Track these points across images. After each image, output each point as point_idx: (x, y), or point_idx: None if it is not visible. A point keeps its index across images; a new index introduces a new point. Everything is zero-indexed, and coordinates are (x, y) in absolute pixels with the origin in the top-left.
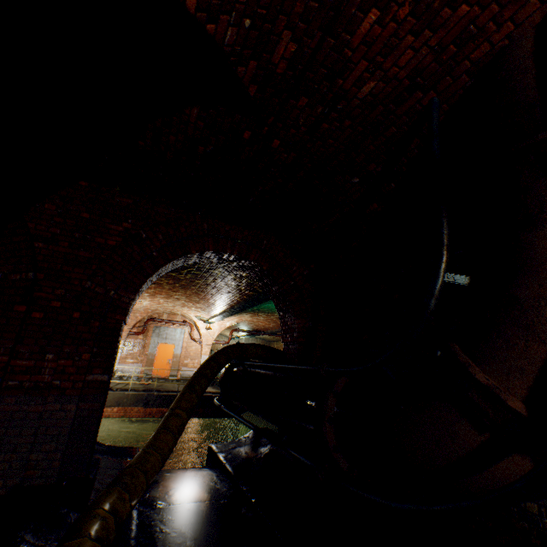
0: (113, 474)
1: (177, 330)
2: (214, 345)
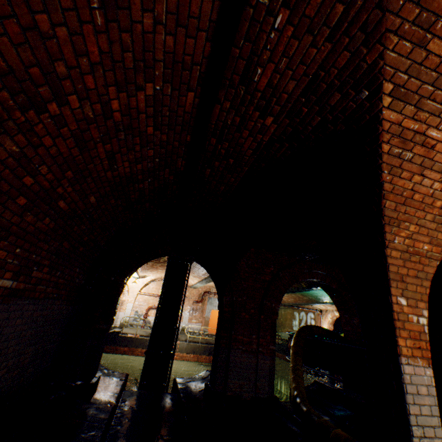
0: None
1: None
2: None
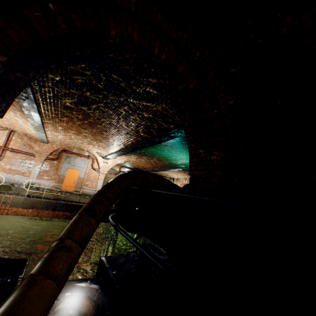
0: None
1: (82, 161)
2: (107, 175)
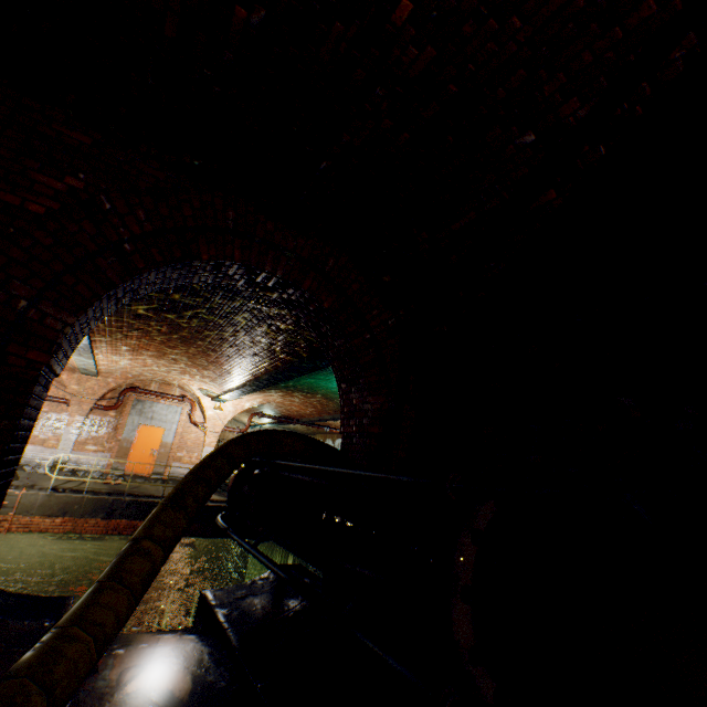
0: (2, 662)
1: (170, 408)
2: (224, 434)
